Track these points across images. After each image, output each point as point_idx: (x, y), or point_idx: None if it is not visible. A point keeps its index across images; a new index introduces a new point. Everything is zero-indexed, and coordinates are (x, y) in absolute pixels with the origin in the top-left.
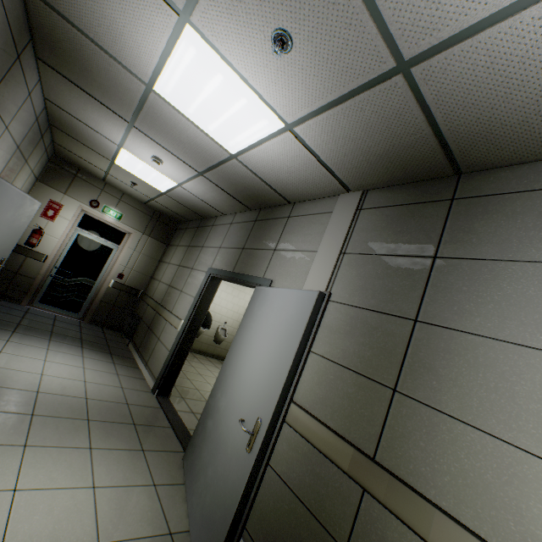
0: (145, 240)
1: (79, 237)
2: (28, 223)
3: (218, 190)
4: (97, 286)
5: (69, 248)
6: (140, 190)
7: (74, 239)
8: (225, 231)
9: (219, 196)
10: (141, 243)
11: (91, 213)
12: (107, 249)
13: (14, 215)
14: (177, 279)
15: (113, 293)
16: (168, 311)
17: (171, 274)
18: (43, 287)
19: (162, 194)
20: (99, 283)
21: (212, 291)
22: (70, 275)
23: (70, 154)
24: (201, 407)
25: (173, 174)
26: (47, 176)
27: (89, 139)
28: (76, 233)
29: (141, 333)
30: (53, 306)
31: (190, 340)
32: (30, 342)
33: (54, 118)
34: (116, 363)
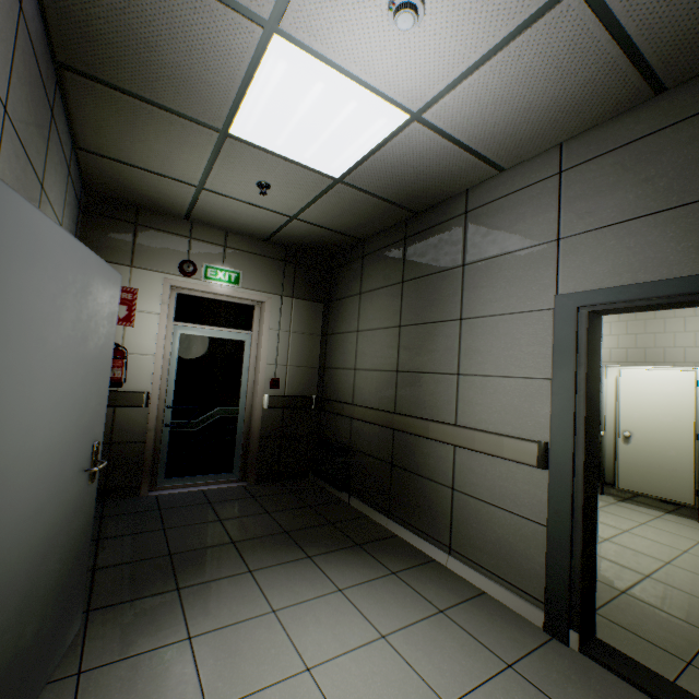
0: (288, 306)
1: (183, 340)
2: (111, 334)
3: (586, 50)
4: (243, 415)
5: (175, 366)
6: (269, 205)
7: (178, 345)
8: (546, 199)
9: (563, 84)
10: (283, 315)
11: (188, 289)
12: (235, 344)
13: (78, 320)
14: (415, 353)
15: (273, 417)
16: (445, 425)
17: (384, 349)
18: (161, 450)
19: (328, 187)
20: (244, 408)
21: (594, 350)
22: (196, 413)
23: (116, 171)
24: (656, 625)
25: (425, 65)
26: (86, 242)
27: (168, 60)
28: (176, 334)
29: (370, 476)
30: (190, 476)
31: (592, 487)
32: (227, 610)
33: (63, 20)
34: (396, 572)
